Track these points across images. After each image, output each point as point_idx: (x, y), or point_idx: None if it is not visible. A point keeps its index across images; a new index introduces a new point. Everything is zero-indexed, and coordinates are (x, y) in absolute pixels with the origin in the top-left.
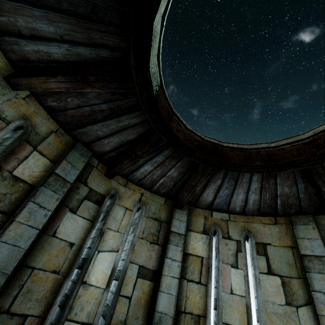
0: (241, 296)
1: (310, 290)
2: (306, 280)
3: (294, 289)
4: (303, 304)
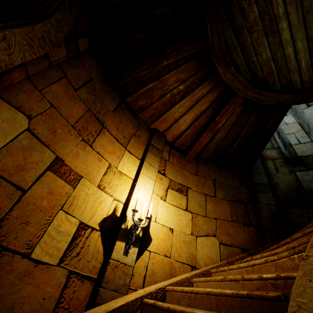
0: (293, 122)
1: None
2: None
3: None
4: None
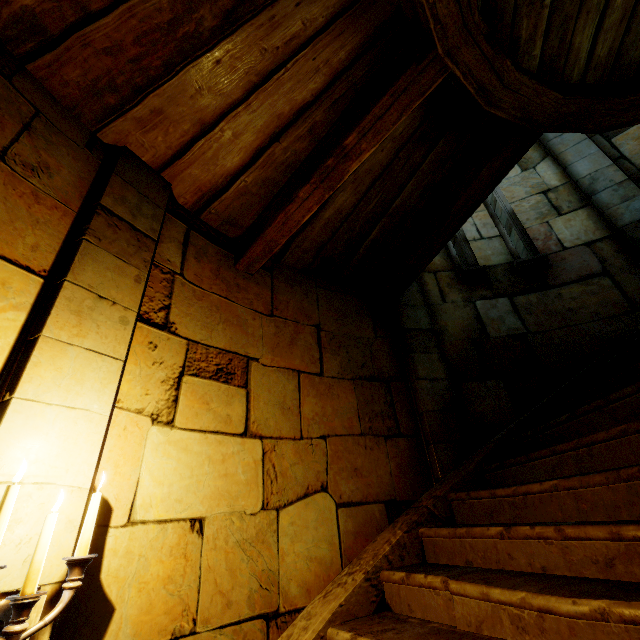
0: None
1: (545, 145)
2: (539, 141)
3: (528, 156)
4: (540, 161)
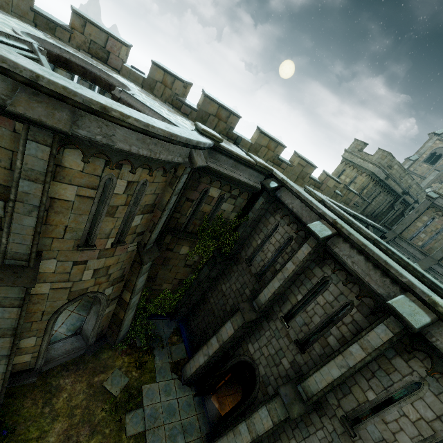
0: None
1: None
2: None
3: None
4: None
